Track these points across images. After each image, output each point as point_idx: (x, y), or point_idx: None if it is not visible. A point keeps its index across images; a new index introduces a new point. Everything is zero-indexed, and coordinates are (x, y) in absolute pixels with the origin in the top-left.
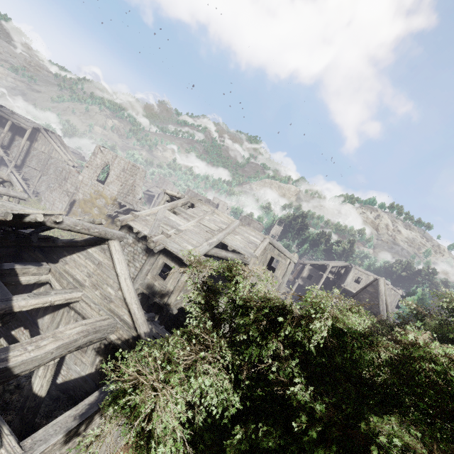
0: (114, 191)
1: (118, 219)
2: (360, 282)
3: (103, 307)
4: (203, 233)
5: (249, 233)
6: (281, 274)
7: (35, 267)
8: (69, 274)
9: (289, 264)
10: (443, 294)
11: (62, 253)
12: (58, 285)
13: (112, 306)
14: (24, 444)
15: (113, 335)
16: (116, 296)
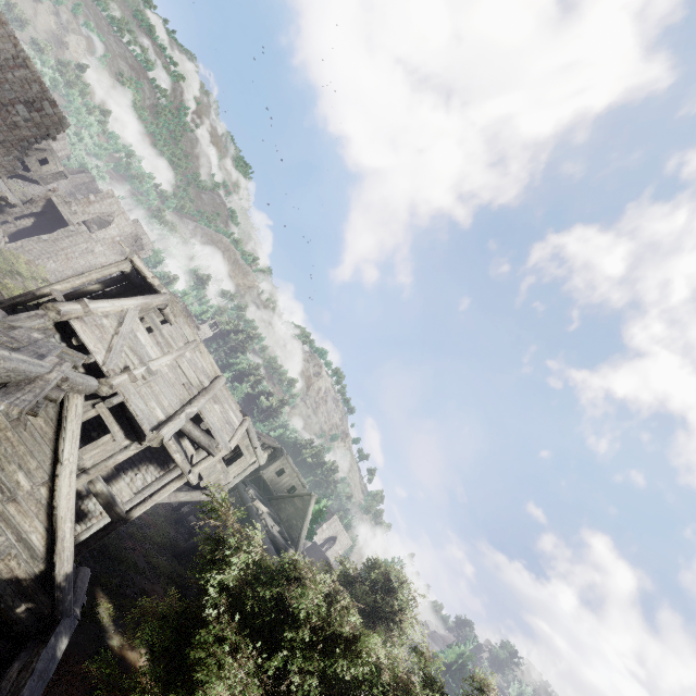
0: None
1: (59, 309)
2: (281, 475)
3: None
4: (180, 386)
5: (230, 404)
6: (236, 471)
7: None
8: None
9: (254, 464)
10: (376, 562)
11: None
12: None
13: (12, 509)
14: None
15: None
16: (31, 495)
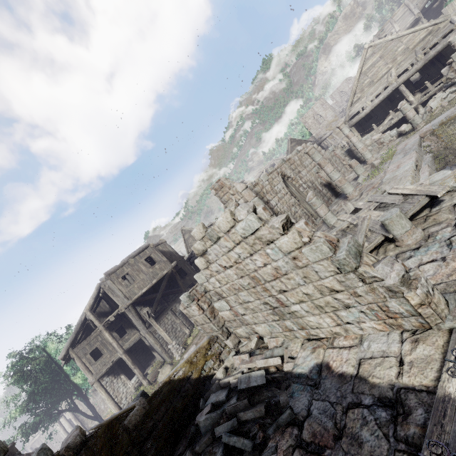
0: (331, 114)
1: None
2: None
3: None
4: (404, 17)
5: None
6: None
7: None
8: None
9: None
10: None
11: None
12: None
13: None
14: None
15: None
16: None
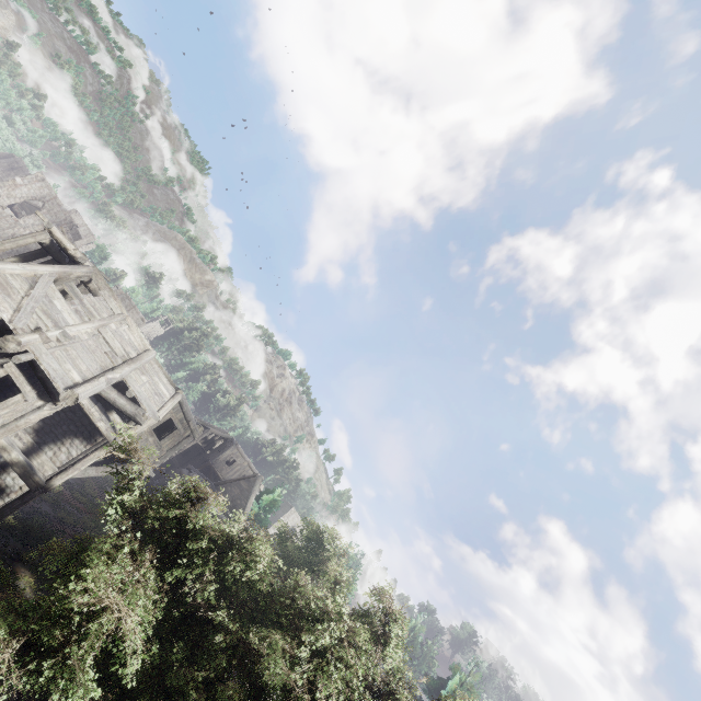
0: None
1: None
2: (231, 465)
3: None
4: (102, 353)
5: (161, 378)
6: (169, 445)
7: None
8: None
9: (188, 437)
10: (309, 523)
11: None
12: None
13: None
14: None
15: None
16: None
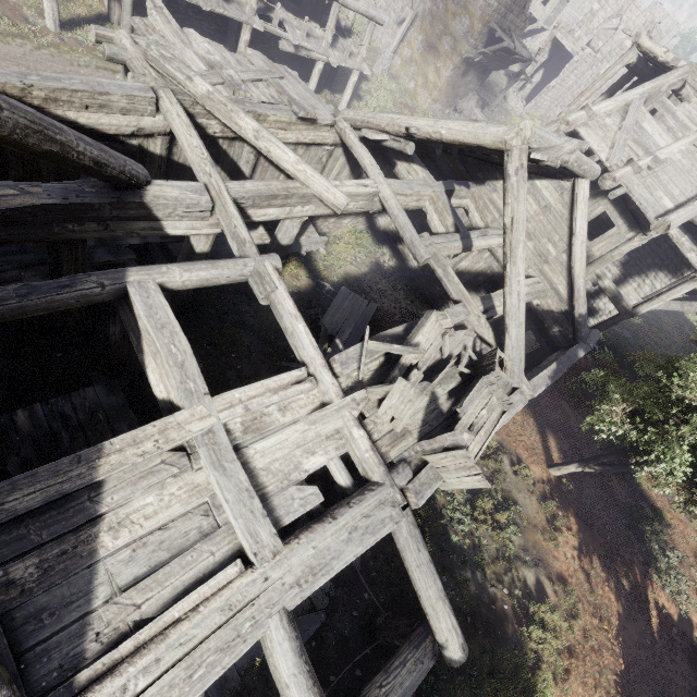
0: None
1: (566, 120)
2: None
3: (533, 265)
4: (696, 173)
5: None
6: None
7: (466, 189)
8: (495, 207)
9: None
10: None
11: (493, 174)
12: (478, 217)
13: (546, 268)
14: (530, 384)
15: (537, 300)
16: (556, 259)
